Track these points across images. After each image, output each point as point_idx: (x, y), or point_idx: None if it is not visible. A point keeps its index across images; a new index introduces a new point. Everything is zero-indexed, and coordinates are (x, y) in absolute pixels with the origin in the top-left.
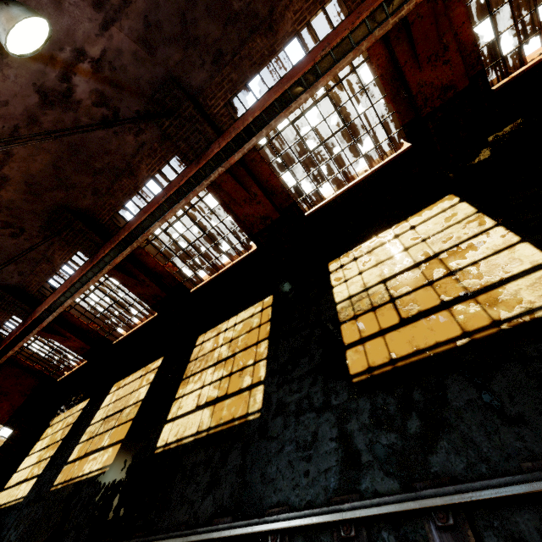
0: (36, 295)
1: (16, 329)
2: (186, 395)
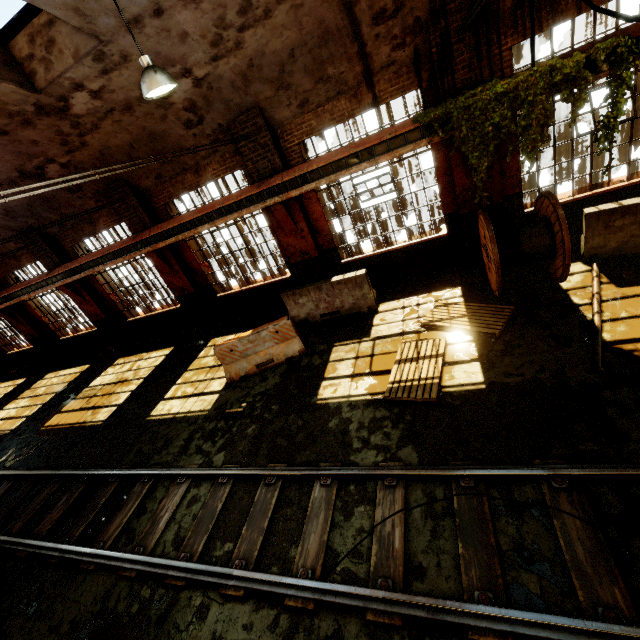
0: None
1: None
2: (7, 409)
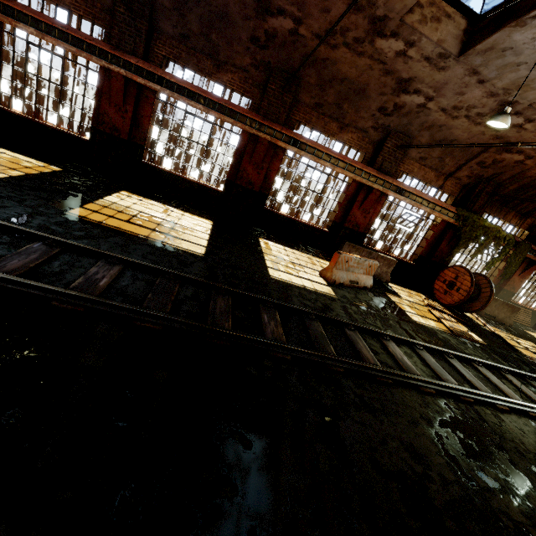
0: None
1: None
2: None
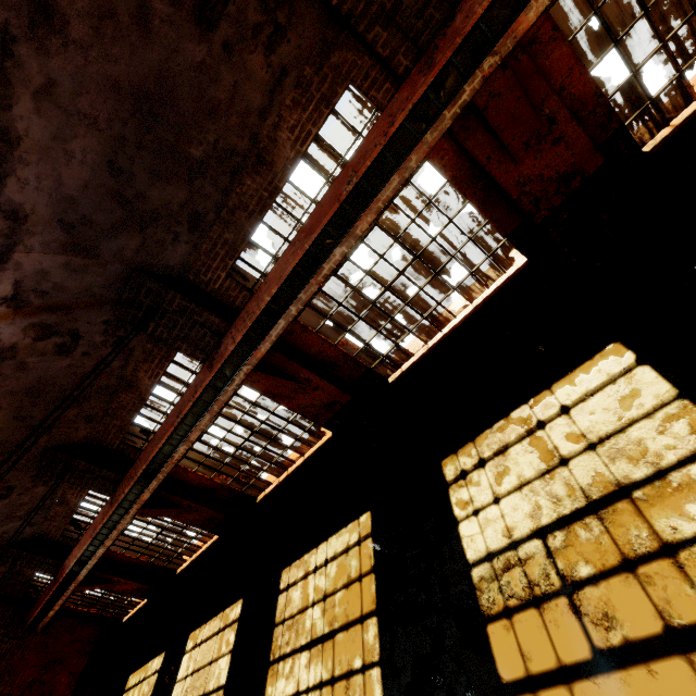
0: (62, 541)
1: (48, 586)
2: None
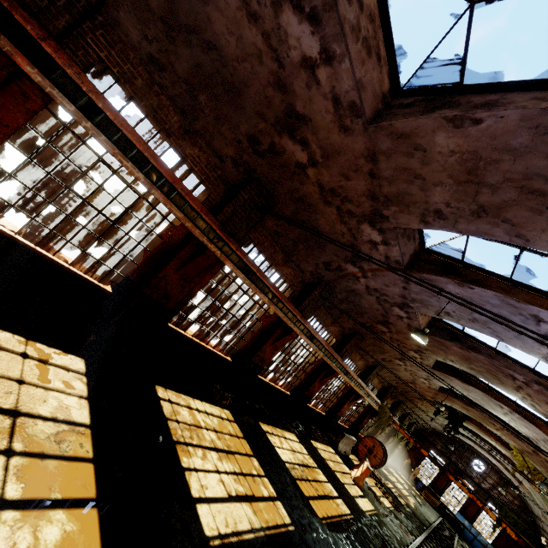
0: (83, 45)
1: None
2: (202, 471)
